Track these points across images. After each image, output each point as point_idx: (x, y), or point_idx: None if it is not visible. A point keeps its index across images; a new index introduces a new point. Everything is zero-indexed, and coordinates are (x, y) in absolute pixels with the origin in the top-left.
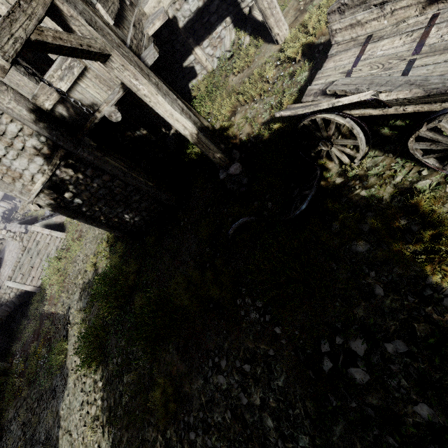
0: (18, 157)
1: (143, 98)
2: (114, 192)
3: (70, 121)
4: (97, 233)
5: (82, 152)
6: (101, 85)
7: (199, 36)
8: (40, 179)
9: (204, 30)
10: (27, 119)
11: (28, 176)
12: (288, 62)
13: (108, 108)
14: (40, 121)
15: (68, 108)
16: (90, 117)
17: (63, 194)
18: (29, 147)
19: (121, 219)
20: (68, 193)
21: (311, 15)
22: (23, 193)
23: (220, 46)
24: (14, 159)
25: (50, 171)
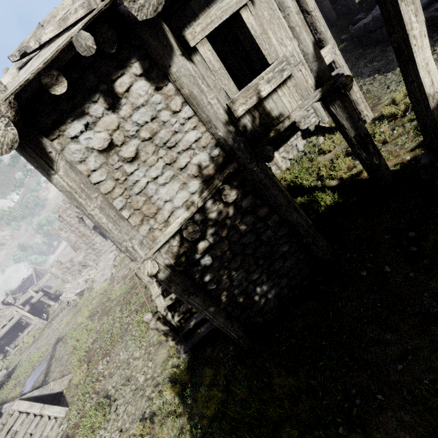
0: (171, 181)
1: (410, 40)
2: (259, 240)
3: (249, 134)
4: (142, 380)
5: (256, 166)
6: (296, 94)
7: (277, 144)
8: (182, 214)
9: (281, 140)
10: (221, 118)
11: (165, 213)
12: (394, 121)
13: (301, 112)
14: (230, 123)
15: (255, 117)
16: (273, 128)
17: (194, 245)
18: (193, 164)
19: (248, 297)
20: (204, 241)
21: (399, 93)
22: (143, 244)
23: (291, 152)
24: (164, 183)
25: (203, 199)
